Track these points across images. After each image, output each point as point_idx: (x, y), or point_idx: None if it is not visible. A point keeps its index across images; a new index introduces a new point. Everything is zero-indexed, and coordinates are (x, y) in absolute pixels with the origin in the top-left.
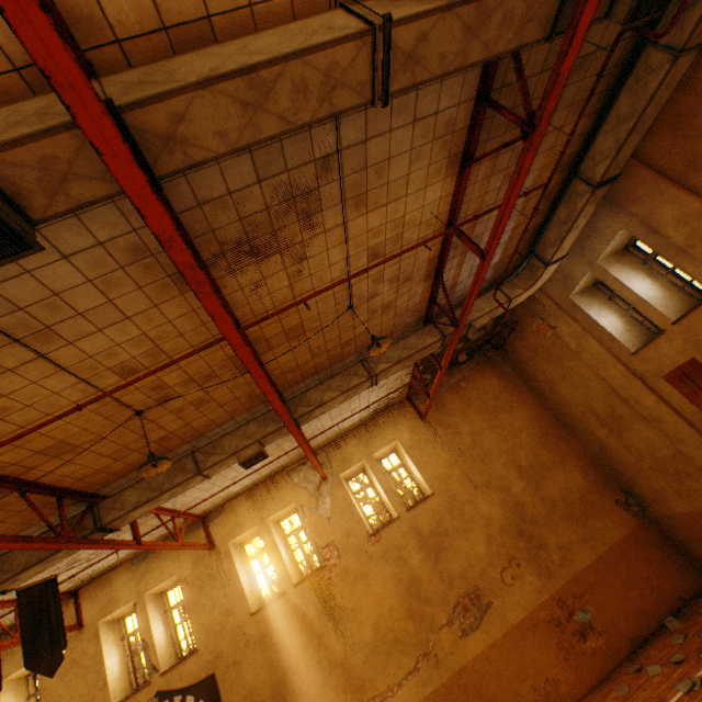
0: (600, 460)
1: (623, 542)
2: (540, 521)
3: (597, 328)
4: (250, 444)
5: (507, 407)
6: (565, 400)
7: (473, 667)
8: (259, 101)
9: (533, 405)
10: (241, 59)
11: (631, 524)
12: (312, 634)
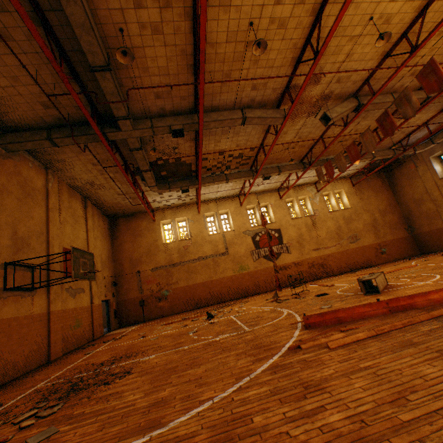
0: (405, 216)
1: (402, 238)
2: (380, 225)
3: (432, 169)
4: None
5: (381, 192)
6: (404, 194)
7: (350, 250)
8: (439, 99)
9: (390, 194)
10: (442, 94)
11: (406, 235)
12: (308, 229)
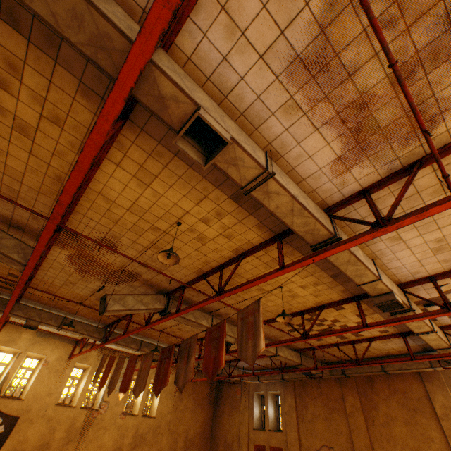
0: None
1: None
2: None
3: (252, 410)
4: (157, 354)
5: (202, 406)
6: (221, 424)
7: None
8: None
9: (210, 415)
10: None
11: None
12: (68, 436)
